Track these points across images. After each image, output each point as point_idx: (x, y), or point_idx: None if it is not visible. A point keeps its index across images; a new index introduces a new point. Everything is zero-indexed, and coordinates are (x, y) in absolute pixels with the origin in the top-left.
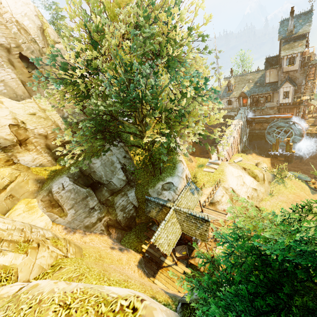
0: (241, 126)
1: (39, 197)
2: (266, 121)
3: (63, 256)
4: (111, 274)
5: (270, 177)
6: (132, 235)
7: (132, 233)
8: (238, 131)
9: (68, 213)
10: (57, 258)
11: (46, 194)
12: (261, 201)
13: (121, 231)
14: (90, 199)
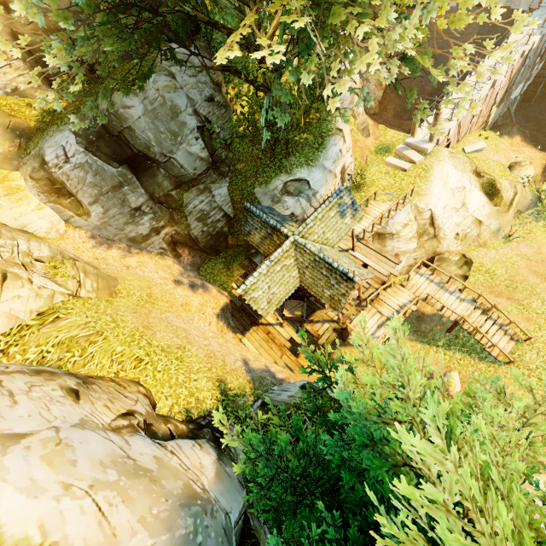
0: (529, 50)
1: (25, 169)
2: None
3: (69, 295)
4: (157, 335)
5: (526, 202)
6: (220, 263)
7: (219, 259)
8: (514, 67)
9: (90, 210)
10: (54, 300)
11: (38, 165)
12: (478, 248)
13: (199, 254)
14: (129, 190)
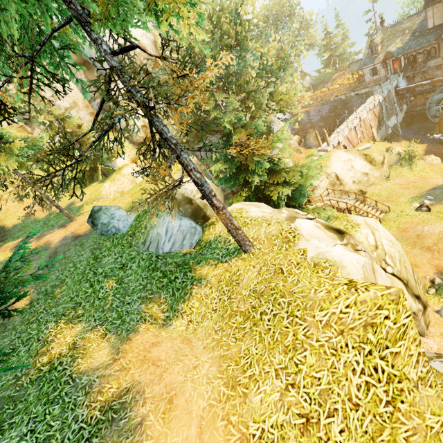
0: (380, 102)
1: None
2: (432, 89)
3: None
4: None
5: (393, 160)
6: None
7: None
8: (374, 110)
9: None
10: None
11: None
12: (370, 186)
13: None
14: None
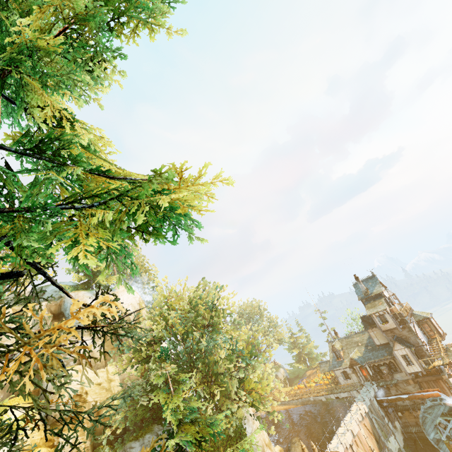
0: (367, 413)
1: None
2: (414, 405)
3: None
4: None
5: None
6: None
7: None
8: (365, 423)
9: None
10: None
11: None
12: None
13: None
14: None
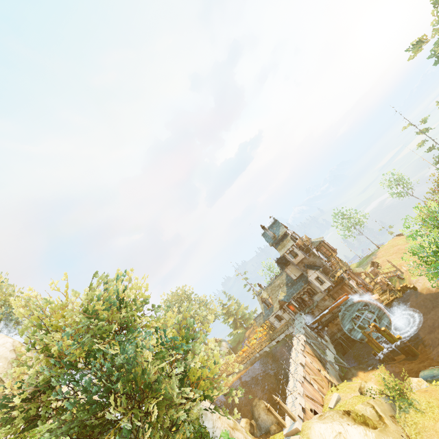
0: (306, 340)
1: None
2: (333, 315)
3: None
4: None
5: (386, 406)
6: None
7: None
8: (307, 350)
9: None
10: None
11: None
12: None
13: None
14: None
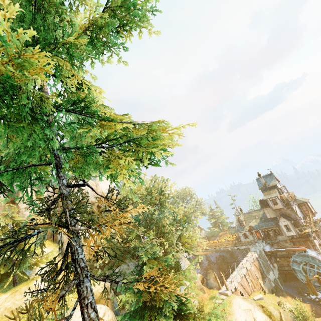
0: (257, 258)
1: None
2: (288, 255)
3: None
4: None
5: (289, 318)
6: None
7: None
8: (255, 263)
9: None
10: None
11: None
12: None
13: None
14: None
